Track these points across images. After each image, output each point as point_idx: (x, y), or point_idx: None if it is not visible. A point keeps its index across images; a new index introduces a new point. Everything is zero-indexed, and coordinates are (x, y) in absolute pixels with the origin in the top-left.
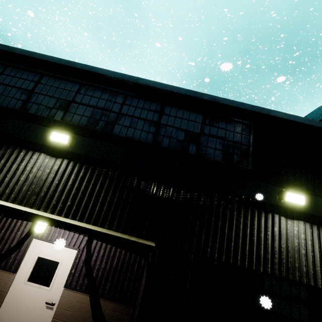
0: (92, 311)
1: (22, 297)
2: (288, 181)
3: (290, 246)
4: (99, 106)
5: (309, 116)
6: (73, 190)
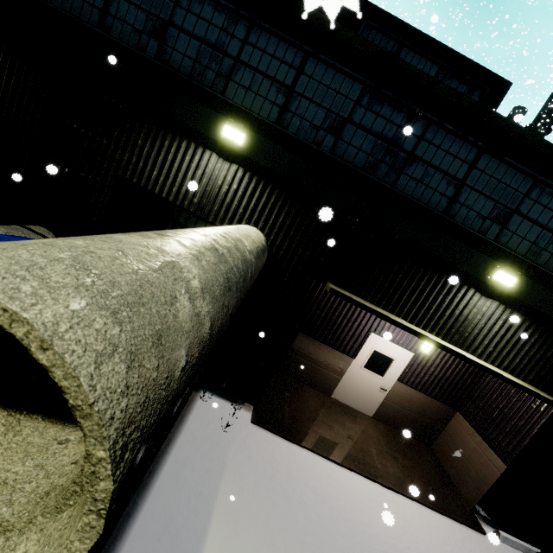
0: (419, 404)
1: (359, 378)
2: None
3: None
4: (551, 226)
5: None
6: (498, 337)
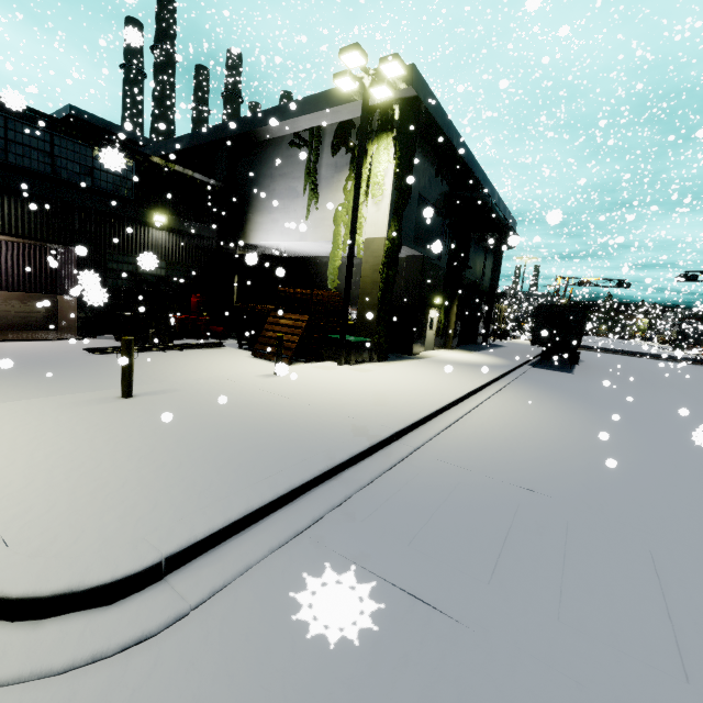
0: (21, 302)
1: None
2: (158, 208)
3: (157, 244)
4: None
5: (196, 135)
6: None
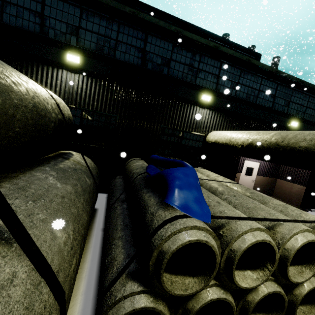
0: (265, 181)
1: (244, 180)
2: None
3: None
4: (300, 103)
5: None
6: None
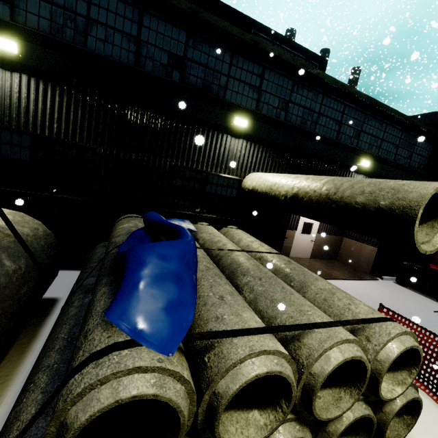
0: (328, 241)
1: (300, 240)
2: (436, 178)
3: None
4: (374, 134)
5: None
6: None
